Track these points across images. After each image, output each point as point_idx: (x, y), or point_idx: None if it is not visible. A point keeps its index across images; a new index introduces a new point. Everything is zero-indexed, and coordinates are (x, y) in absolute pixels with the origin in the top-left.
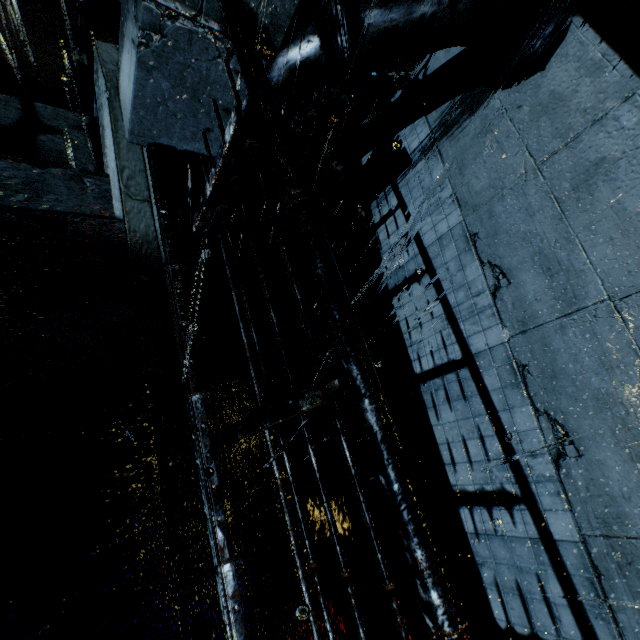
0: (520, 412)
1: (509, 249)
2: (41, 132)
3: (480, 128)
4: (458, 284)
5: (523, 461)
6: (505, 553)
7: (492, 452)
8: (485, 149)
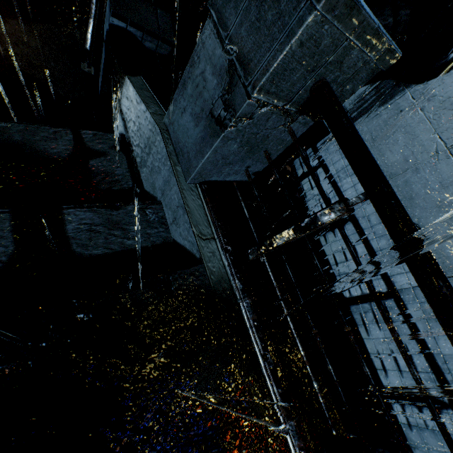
0: (444, 340)
1: (425, 212)
2: (90, 157)
3: (392, 112)
4: (380, 233)
5: (449, 377)
6: (436, 443)
7: (420, 366)
8: (398, 130)
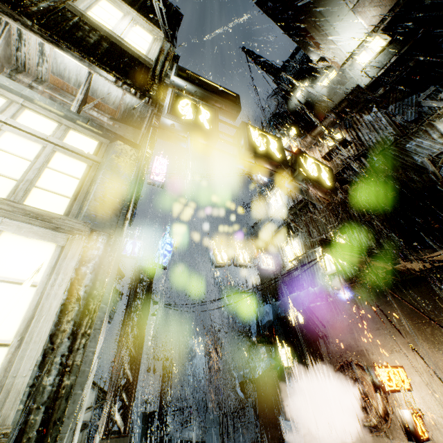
0: None
1: None
2: None
3: None
4: None
5: None
6: None
7: None
8: None
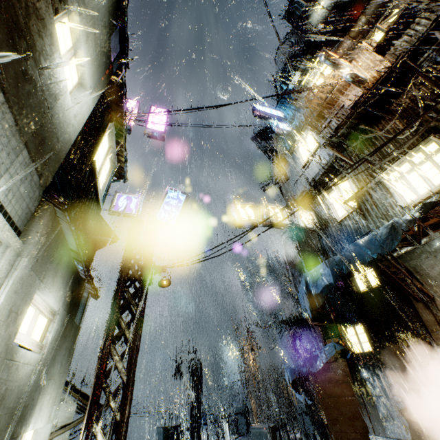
0: None
1: None
2: None
3: None
4: None
5: None
6: None
7: None
8: None
